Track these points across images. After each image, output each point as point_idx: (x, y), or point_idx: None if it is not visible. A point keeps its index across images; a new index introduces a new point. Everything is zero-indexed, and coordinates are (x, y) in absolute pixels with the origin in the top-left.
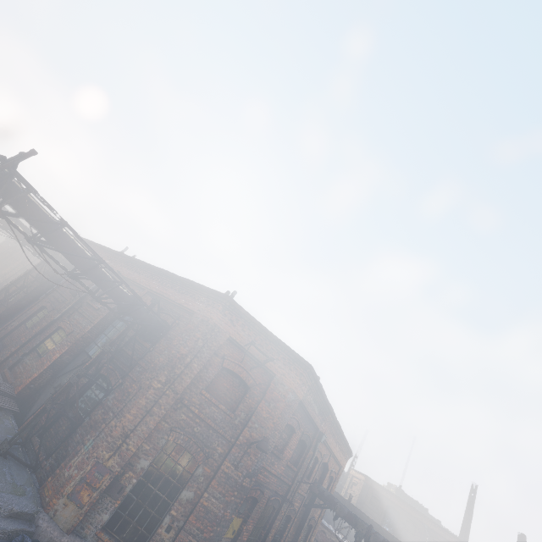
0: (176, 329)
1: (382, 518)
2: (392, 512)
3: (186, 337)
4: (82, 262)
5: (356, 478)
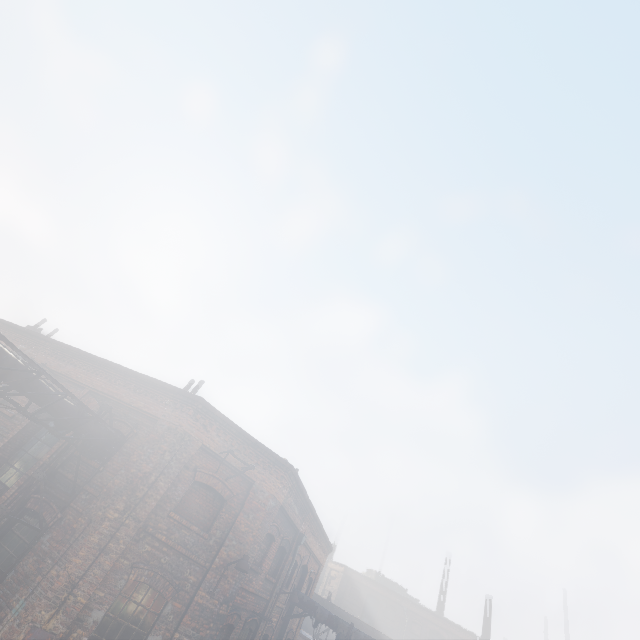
0: (134, 440)
1: (362, 610)
2: (372, 601)
3: (149, 450)
4: (13, 374)
5: (335, 570)
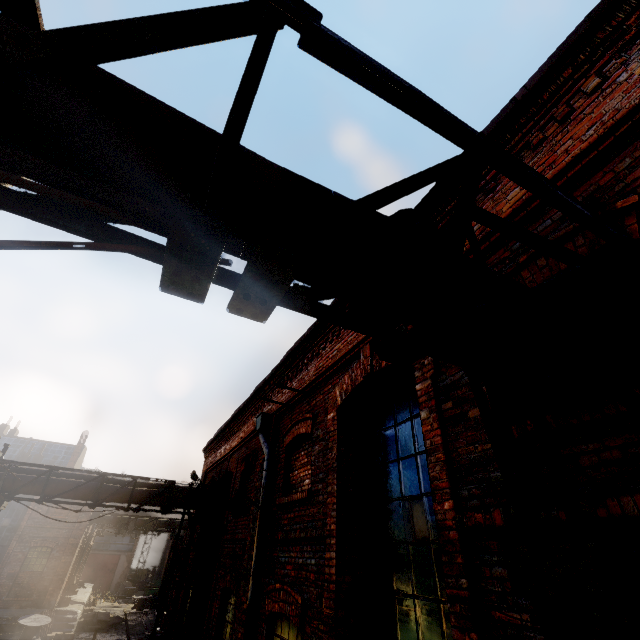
0: None
1: None
2: None
3: None
4: None
5: None
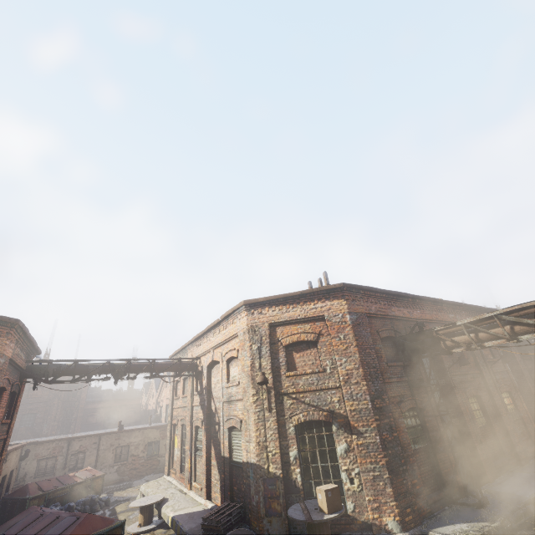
0: None
1: None
2: None
3: None
4: None
5: None
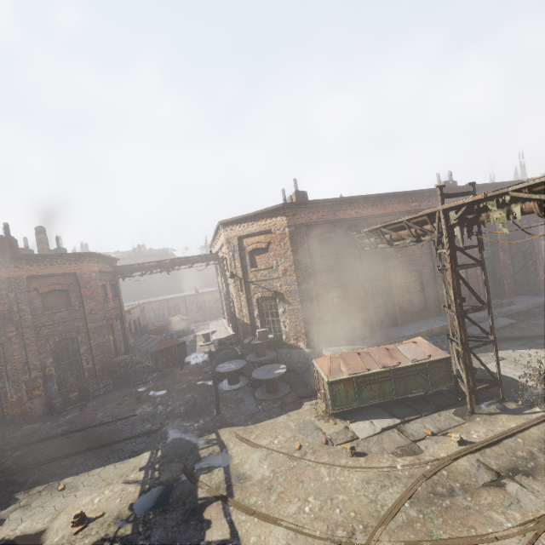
0: None
1: None
2: None
3: None
4: None
5: None
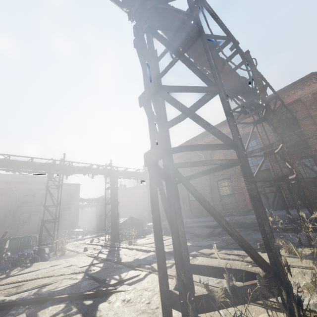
0: (299, 113)
1: None
2: None
3: None
4: None
5: None
